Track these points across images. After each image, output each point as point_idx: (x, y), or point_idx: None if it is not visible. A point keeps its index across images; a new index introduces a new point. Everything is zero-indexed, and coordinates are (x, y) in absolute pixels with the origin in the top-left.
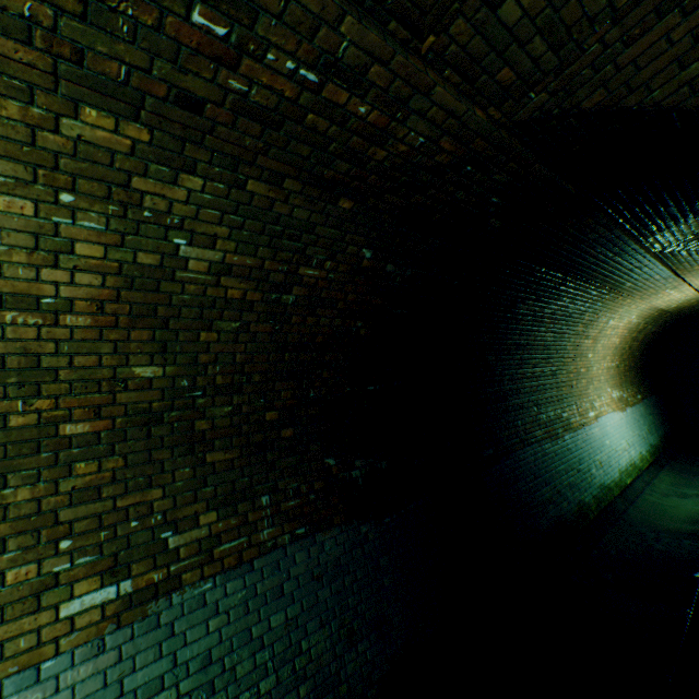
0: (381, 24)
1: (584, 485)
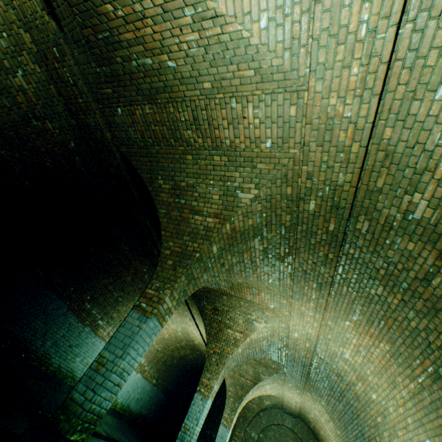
0: (93, 92)
1: (64, 355)
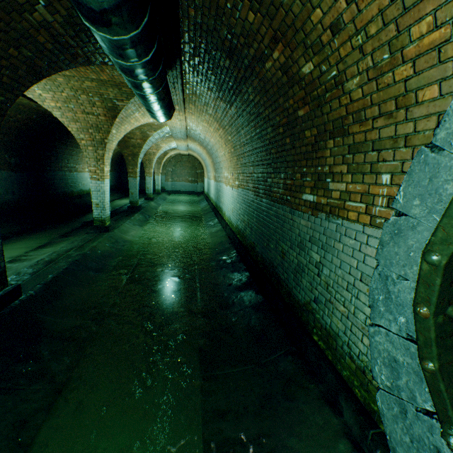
0: None
1: (76, 187)
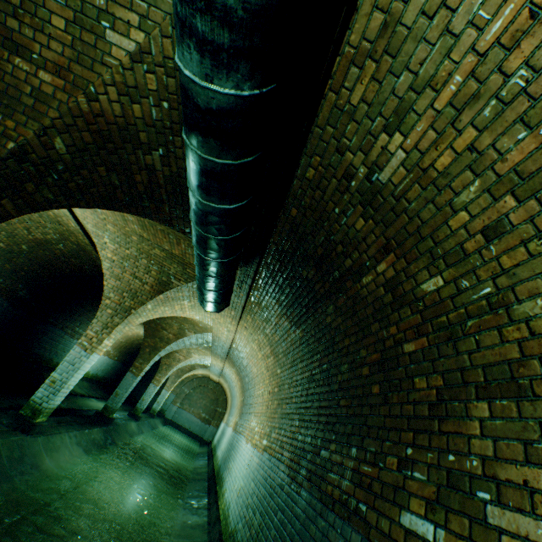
0: None
1: (61, 357)
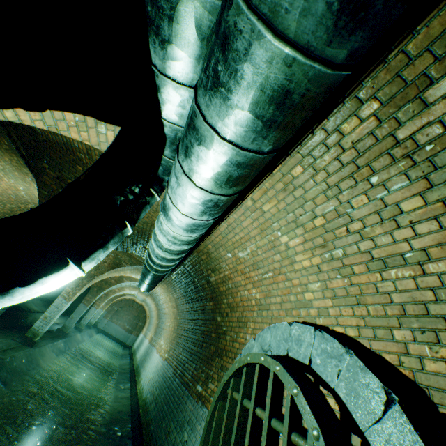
0: None
1: None
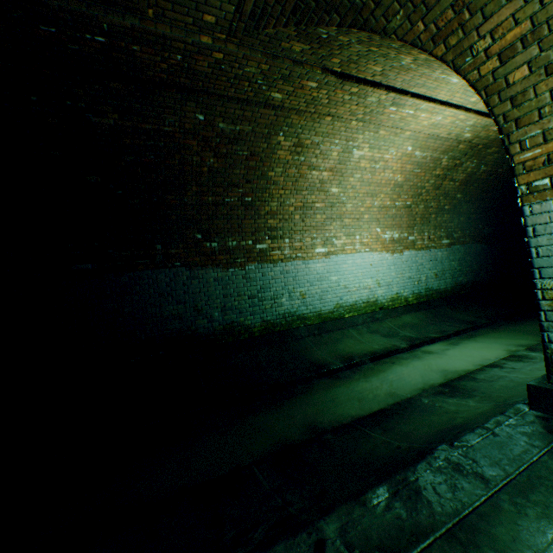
0: None
1: (255, 310)
